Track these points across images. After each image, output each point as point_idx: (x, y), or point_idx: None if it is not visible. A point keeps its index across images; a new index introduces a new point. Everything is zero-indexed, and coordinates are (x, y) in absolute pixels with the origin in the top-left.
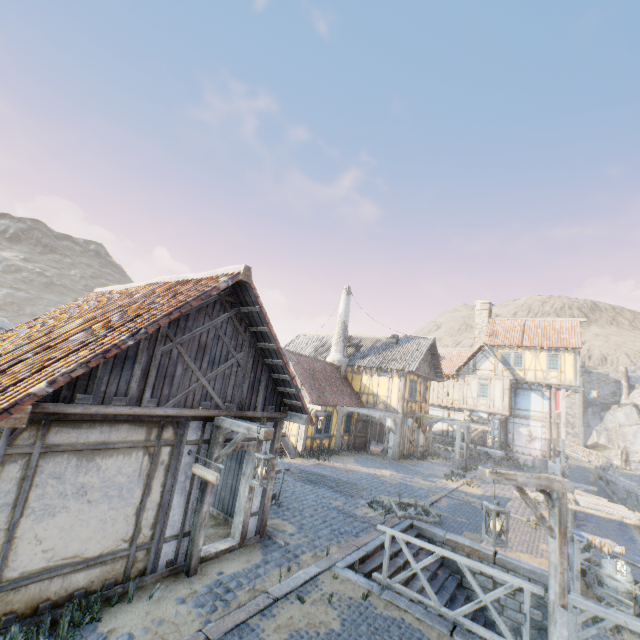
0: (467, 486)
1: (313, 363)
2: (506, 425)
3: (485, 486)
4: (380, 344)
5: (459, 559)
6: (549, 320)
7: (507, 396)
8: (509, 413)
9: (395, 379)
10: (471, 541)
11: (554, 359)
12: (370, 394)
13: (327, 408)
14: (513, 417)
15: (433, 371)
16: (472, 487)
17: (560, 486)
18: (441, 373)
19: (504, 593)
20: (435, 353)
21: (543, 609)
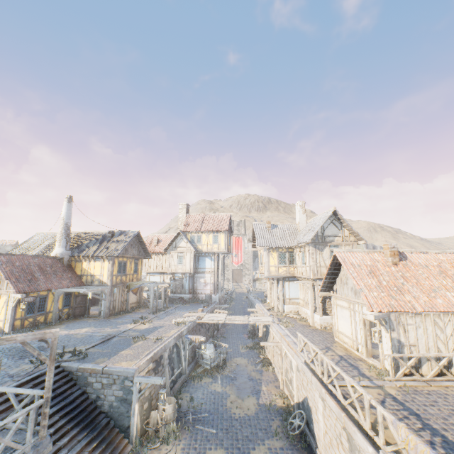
0: (142, 325)
1: (29, 259)
2: (194, 279)
3: (156, 321)
4: (101, 238)
5: (8, 390)
6: (217, 214)
7: (193, 262)
8: (194, 271)
9: (106, 262)
10: (95, 364)
11: (216, 237)
12: (89, 275)
13: (41, 293)
14: (197, 273)
15: (143, 252)
16: (145, 324)
17: (52, 335)
18: (149, 253)
19: (27, 401)
20: (142, 241)
21: (124, 389)
